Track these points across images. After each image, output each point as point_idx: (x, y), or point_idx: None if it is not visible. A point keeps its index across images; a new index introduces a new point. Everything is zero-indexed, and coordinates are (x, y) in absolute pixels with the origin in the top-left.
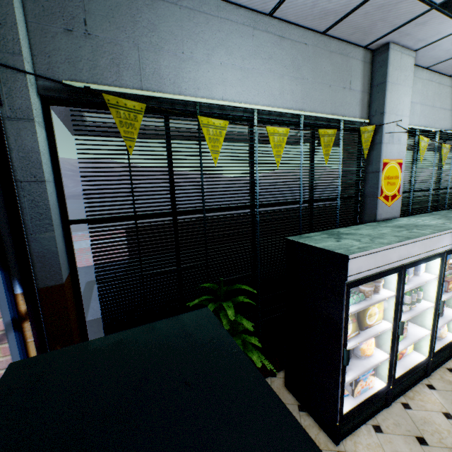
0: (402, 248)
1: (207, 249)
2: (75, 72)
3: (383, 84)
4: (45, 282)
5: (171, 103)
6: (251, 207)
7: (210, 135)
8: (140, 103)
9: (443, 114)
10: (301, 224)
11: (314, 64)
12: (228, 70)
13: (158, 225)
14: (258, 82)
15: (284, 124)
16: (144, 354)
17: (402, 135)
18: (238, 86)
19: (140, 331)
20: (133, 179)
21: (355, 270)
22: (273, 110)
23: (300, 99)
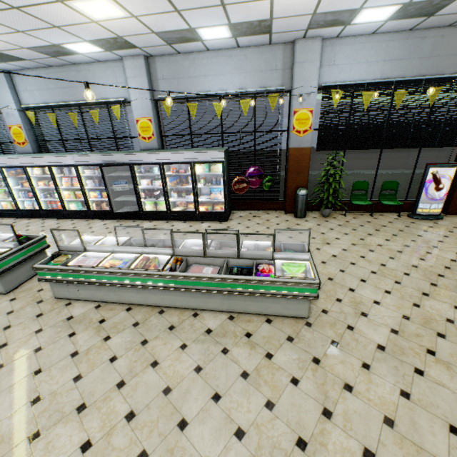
0: None
1: None
2: None
3: None
4: None
5: None
6: None
7: None
8: None
9: (61, 91)
10: None
11: None
12: None
13: None
14: None
15: None
16: None
17: (14, 112)
18: None
19: None
20: None
21: None
22: None
23: None
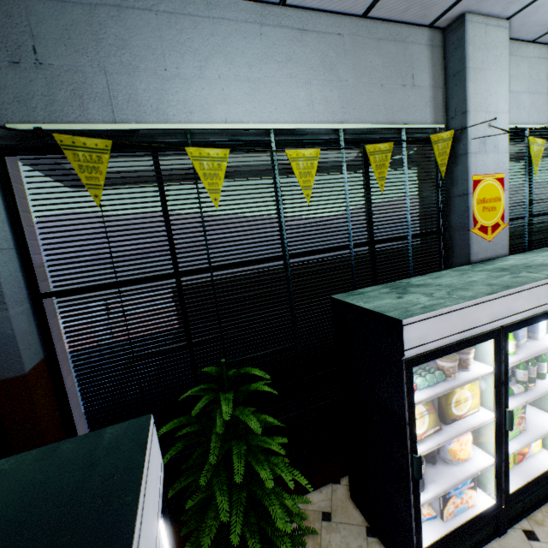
0: (495, 303)
1: (221, 318)
2: (28, 112)
3: (462, 72)
4: (2, 373)
5: (155, 135)
6: (279, 259)
7: (204, 171)
8: (104, 140)
9: None
10: (354, 276)
11: (355, 59)
12: (230, 84)
13: (149, 292)
14: (275, 94)
15: (321, 144)
16: (5, 500)
17: (499, 139)
18: (246, 102)
19: (34, 456)
20: (109, 237)
21: (416, 340)
22: (297, 127)
23: (339, 109)
